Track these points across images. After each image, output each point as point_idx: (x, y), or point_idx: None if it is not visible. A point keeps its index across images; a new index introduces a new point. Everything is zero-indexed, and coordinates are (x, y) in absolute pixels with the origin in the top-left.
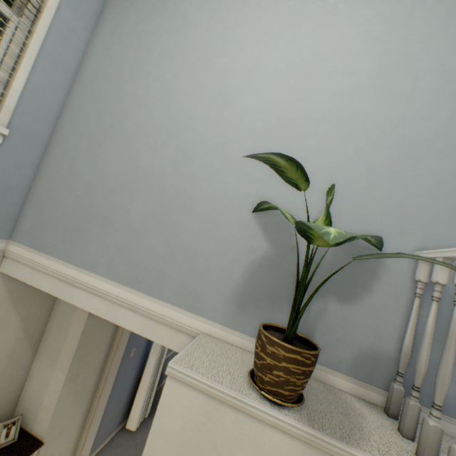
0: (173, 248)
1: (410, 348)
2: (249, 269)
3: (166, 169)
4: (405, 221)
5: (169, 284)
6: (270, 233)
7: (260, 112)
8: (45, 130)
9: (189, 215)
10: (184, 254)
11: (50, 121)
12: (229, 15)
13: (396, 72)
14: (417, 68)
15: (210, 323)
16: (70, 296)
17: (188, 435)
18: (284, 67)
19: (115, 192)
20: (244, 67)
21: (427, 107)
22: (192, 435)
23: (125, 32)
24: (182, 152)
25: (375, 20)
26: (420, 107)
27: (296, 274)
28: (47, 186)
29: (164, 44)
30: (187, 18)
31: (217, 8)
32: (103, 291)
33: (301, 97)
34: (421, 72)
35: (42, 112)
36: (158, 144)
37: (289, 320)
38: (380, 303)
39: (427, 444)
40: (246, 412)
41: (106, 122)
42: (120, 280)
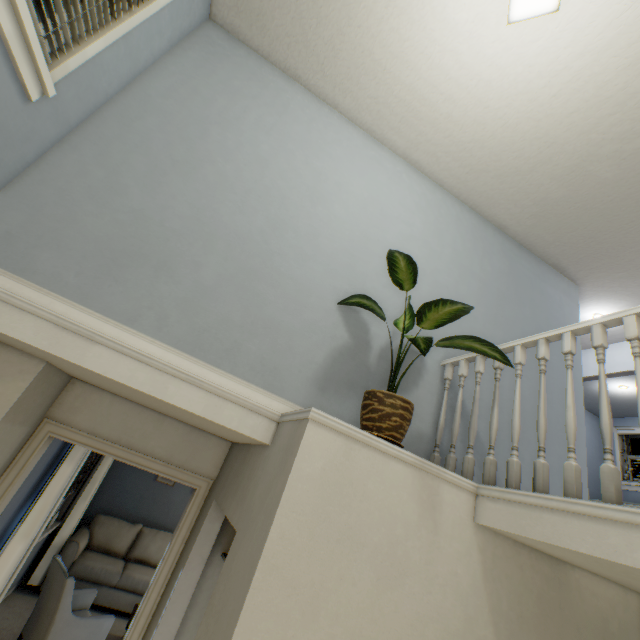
0: (254, 319)
1: (443, 426)
2: (332, 355)
3: (253, 235)
4: (437, 339)
5: (246, 358)
6: (351, 326)
7: (347, 222)
8: (78, 114)
9: (276, 290)
10: (267, 328)
11: (88, 107)
12: (326, 130)
13: (433, 237)
14: (443, 240)
15: (290, 405)
16: (79, 353)
17: (328, 476)
18: (367, 196)
19: (181, 235)
20: (336, 179)
21: (448, 267)
22: (332, 475)
23: (216, 75)
24: (273, 226)
25: (422, 197)
26: (444, 265)
27: (392, 354)
28: (55, 186)
29: (262, 115)
30: (288, 108)
31: (317, 118)
32: (147, 353)
33: (378, 226)
34: (445, 243)
35: (88, 93)
36: (246, 207)
37: (389, 388)
38: (423, 396)
39: (469, 470)
40: (377, 448)
41: (178, 153)
42: (175, 343)
